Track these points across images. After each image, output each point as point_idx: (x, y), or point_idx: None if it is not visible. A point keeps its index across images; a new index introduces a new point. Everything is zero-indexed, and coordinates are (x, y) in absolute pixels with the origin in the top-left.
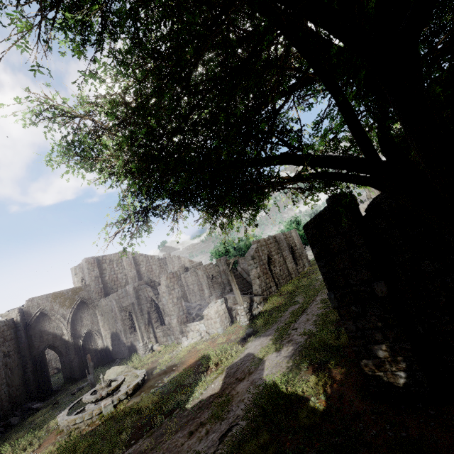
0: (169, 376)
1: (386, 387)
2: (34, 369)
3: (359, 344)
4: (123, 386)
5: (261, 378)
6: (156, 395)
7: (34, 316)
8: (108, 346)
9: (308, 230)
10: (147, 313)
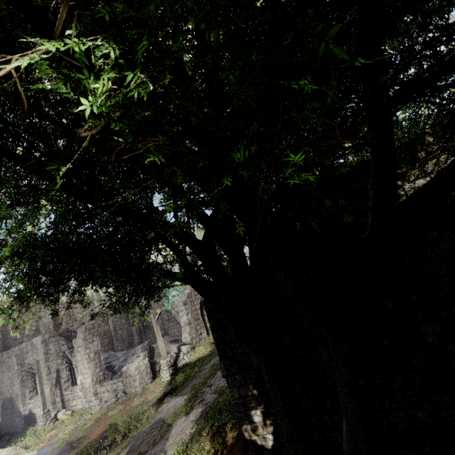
0: None
1: (260, 450)
2: None
3: (241, 410)
4: None
5: (163, 450)
6: None
7: None
8: None
9: (207, 304)
10: (56, 371)
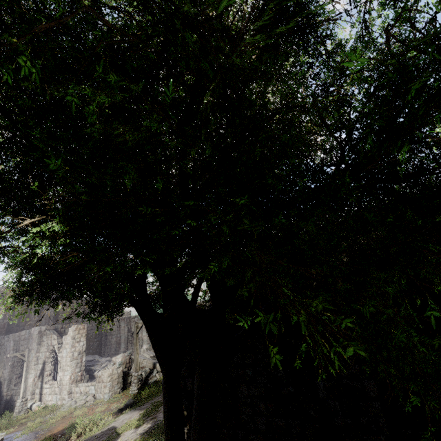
0: None
1: None
2: None
3: None
4: None
5: None
6: None
7: None
8: None
9: None
10: (42, 363)
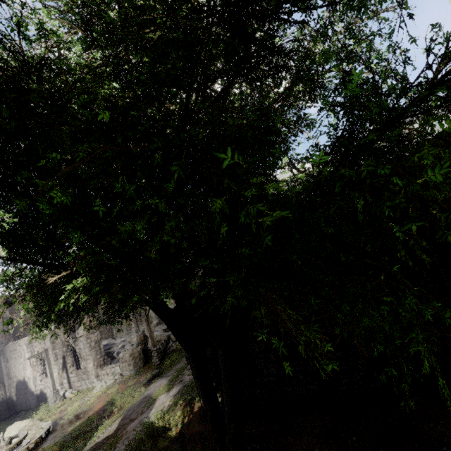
0: (74, 424)
1: None
2: None
3: None
4: (25, 441)
5: (147, 417)
6: (57, 445)
7: None
8: (12, 397)
9: None
10: (62, 357)
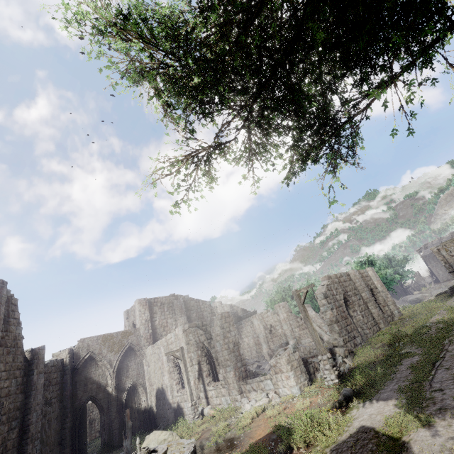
0: None
1: None
2: (72, 426)
3: None
4: None
5: None
6: None
7: (82, 359)
8: (152, 406)
9: None
10: (197, 363)
